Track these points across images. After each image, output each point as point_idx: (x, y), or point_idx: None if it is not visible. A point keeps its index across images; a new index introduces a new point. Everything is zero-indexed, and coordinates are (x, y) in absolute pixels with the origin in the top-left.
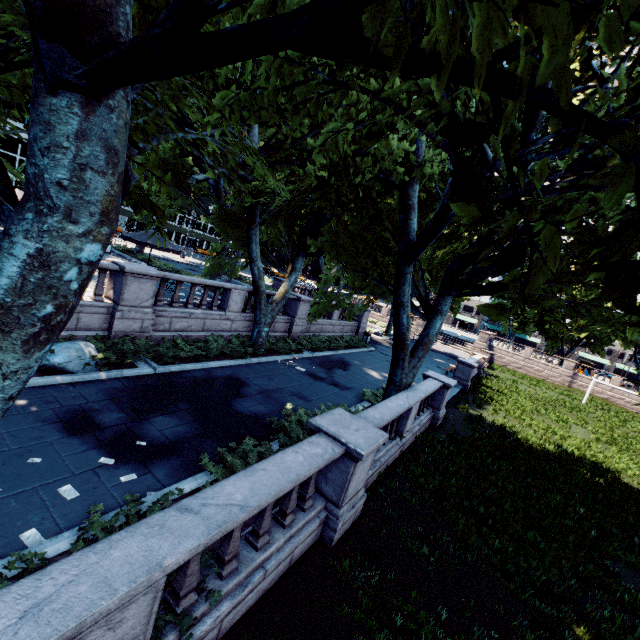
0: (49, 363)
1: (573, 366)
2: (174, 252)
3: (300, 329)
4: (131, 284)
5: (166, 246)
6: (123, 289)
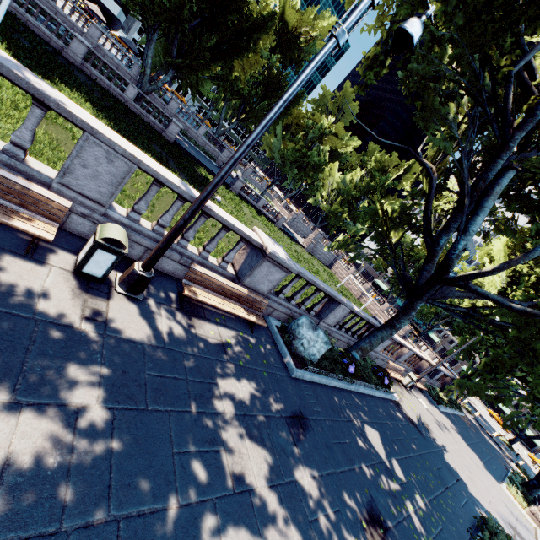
0: (55, 24)
1: (368, 287)
2: (133, 51)
3: (170, 114)
4: (92, 28)
5: (130, 46)
6: (89, 28)
